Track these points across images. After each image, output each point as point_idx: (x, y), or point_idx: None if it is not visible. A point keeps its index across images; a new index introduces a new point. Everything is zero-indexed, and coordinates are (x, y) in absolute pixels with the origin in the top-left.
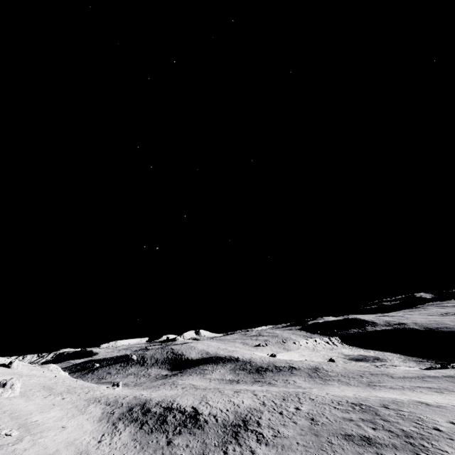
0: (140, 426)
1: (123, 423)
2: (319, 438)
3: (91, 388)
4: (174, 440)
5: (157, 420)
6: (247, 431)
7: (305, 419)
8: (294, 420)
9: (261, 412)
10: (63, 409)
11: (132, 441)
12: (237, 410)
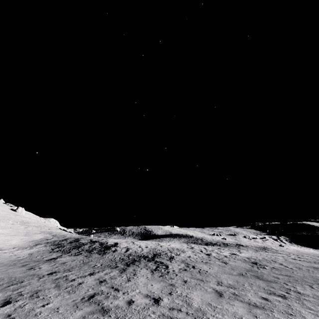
0: (54, 248)
1: (45, 245)
2: (266, 282)
3: (59, 229)
4: (61, 258)
5: (73, 246)
6: (149, 262)
7: (242, 262)
8: (224, 261)
9: (182, 251)
10: (13, 231)
11: (27, 254)
12: (157, 248)
